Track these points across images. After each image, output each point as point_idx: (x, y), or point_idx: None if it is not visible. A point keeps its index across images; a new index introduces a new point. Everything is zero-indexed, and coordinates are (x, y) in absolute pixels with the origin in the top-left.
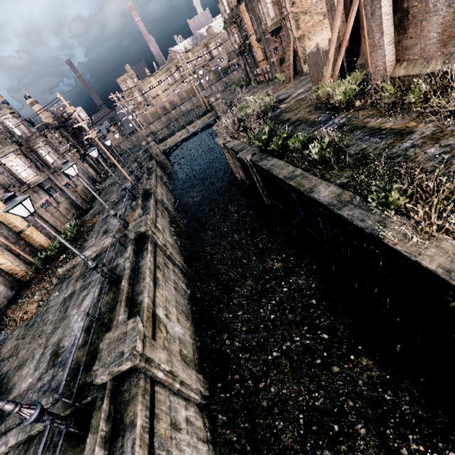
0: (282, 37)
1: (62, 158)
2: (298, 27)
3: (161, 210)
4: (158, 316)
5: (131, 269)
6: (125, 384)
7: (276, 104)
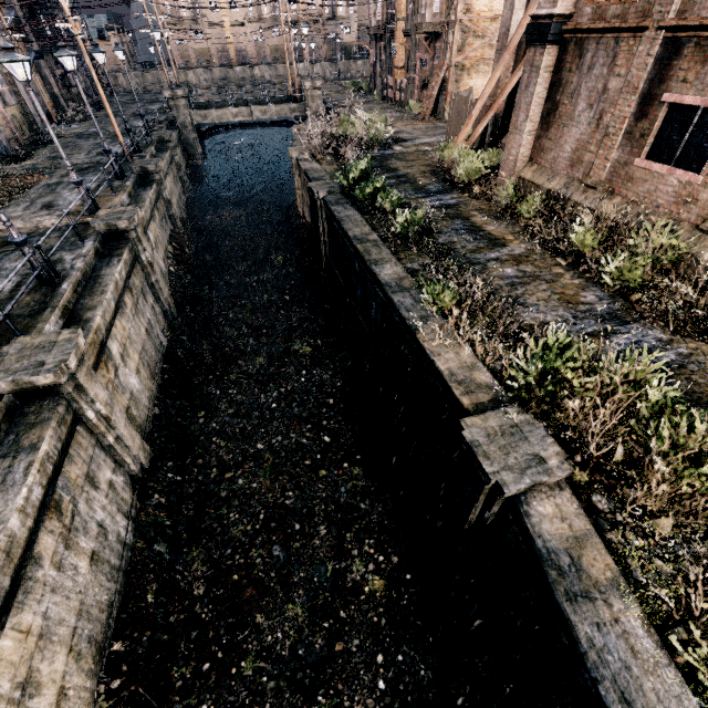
0: (438, 50)
1: None
2: (462, 49)
3: (161, 214)
4: (109, 350)
5: (83, 273)
6: (33, 406)
7: (390, 141)
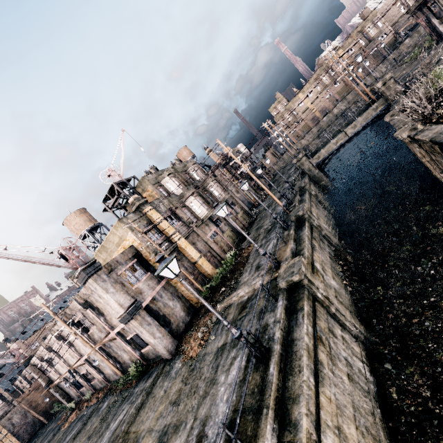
0: None
1: (226, 192)
2: None
3: (317, 240)
4: None
5: (281, 342)
6: None
7: None
